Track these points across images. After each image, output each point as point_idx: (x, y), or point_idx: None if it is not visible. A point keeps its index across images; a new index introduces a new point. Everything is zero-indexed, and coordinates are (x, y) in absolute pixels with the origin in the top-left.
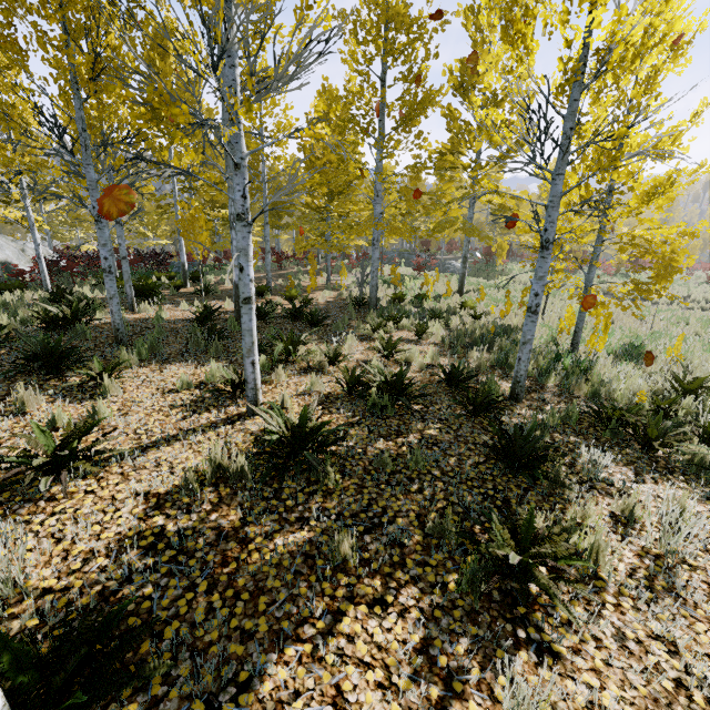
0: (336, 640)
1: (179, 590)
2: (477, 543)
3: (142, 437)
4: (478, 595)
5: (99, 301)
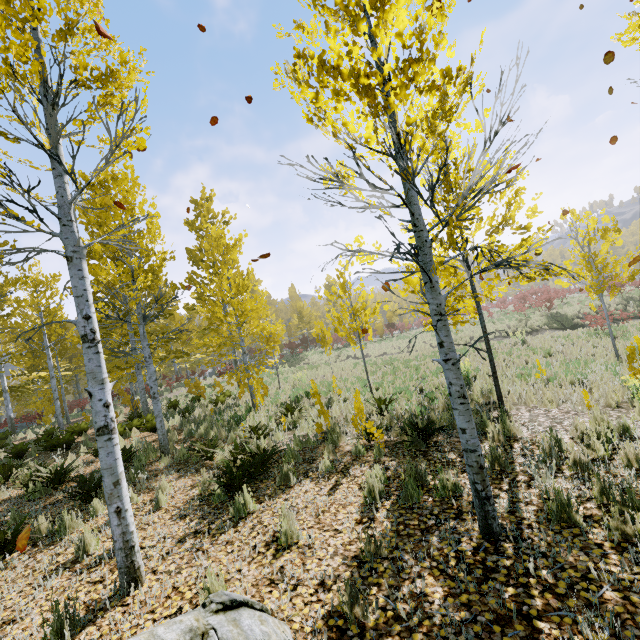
0: None
1: None
2: None
3: None
4: None
5: None
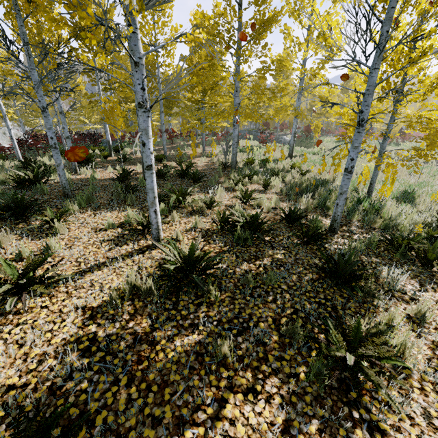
0: (222, 423)
1: (106, 385)
2: (318, 342)
3: (81, 264)
4: (323, 385)
5: (53, 167)
